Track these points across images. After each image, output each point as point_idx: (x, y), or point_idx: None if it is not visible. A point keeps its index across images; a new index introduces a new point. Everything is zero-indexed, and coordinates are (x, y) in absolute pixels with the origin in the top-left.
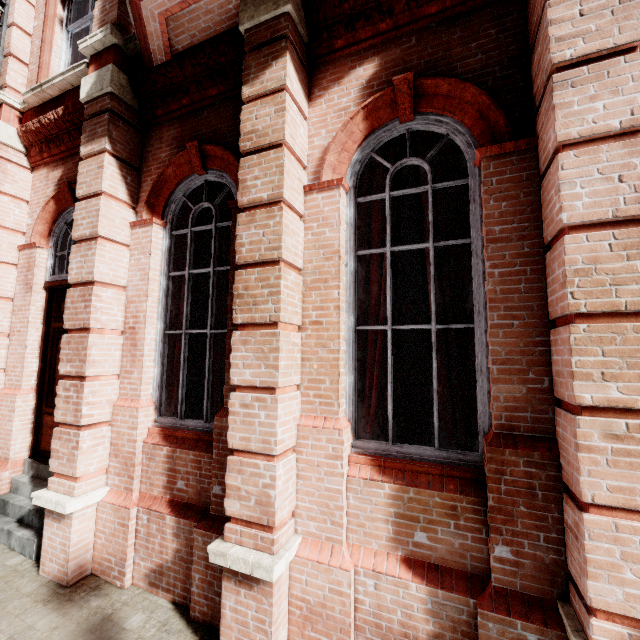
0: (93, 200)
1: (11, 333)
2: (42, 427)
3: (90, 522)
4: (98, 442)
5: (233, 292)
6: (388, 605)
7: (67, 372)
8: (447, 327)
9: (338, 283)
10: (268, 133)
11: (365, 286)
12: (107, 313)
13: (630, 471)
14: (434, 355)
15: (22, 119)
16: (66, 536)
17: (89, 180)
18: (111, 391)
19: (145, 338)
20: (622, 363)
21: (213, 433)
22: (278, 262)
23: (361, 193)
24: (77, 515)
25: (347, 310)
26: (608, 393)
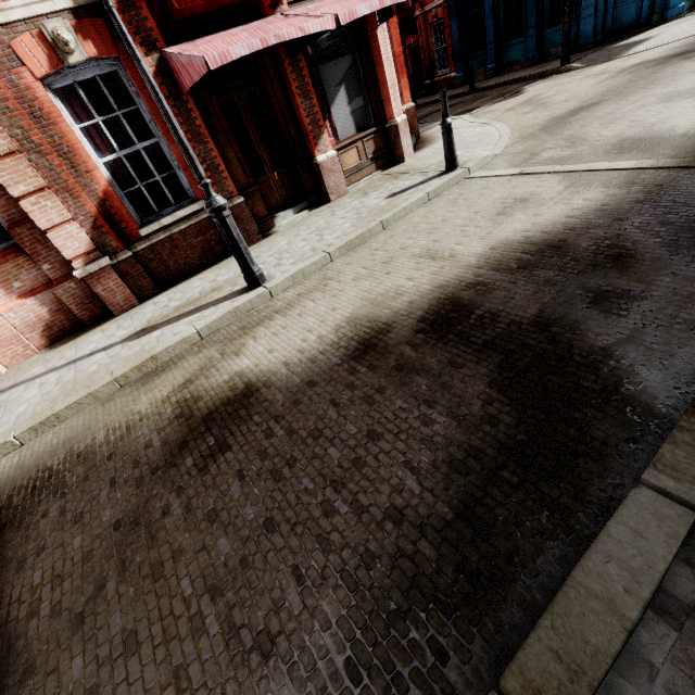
0: None
1: None
2: None
3: None
4: None
5: None
6: (26, 316)
7: None
8: None
9: None
10: None
11: None
12: None
13: (47, 213)
14: None
15: None
16: None
17: None
18: None
19: None
20: (17, 176)
21: None
22: None
23: None
24: None
25: None
26: (21, 189)
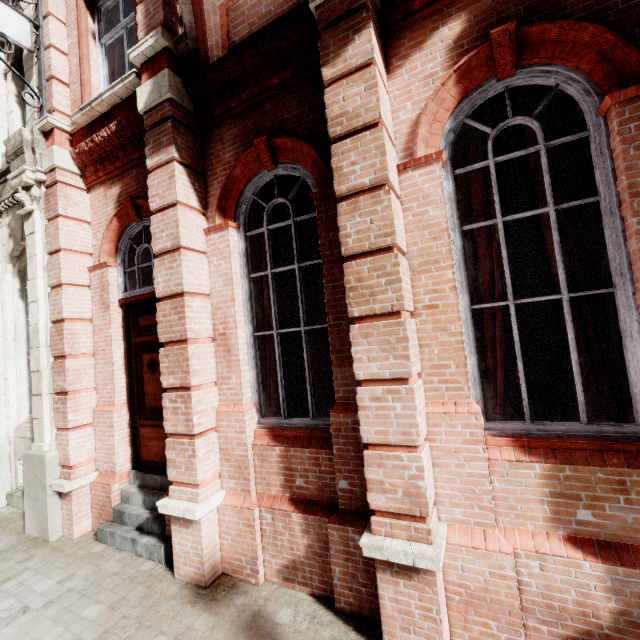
0: (169, 211)
1: (95, 353)
2: (139, 439)
3: (214, 525)
4: (210, 449)
5: (344, 285)
6: (559, 585)
7: (170, 384)
8: (582, 294)
9: (451, 263)
10: (360, 114)
11: (472, 262)
12: (199, 322)
13: None
14: (570, 326)
15: (72, 141)
16: (197, 540)
17: (161, 192)
18: (212, 398)
19: (238, 343)
20: None
21: (330, 429)
22: (391, 248)
23: (456, 164)
24: (204, 520)
25: (460, 290)
26: None
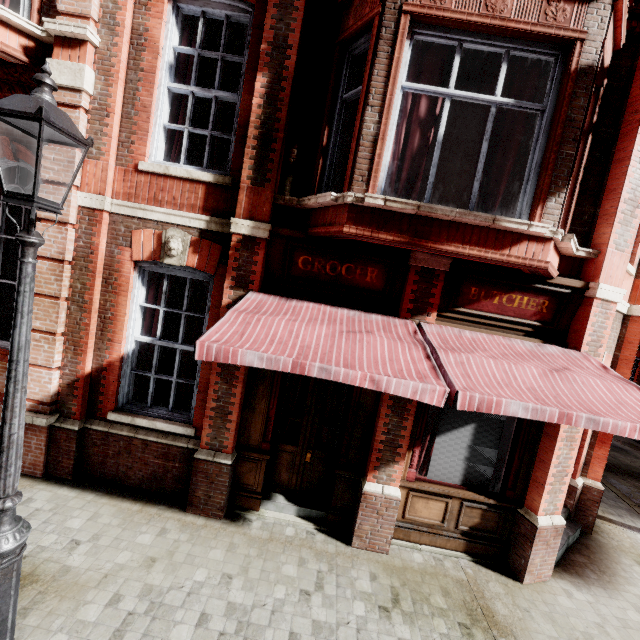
0: None
1: None
2: None
3: None
4: None
5: None
6: None
7: None
8: None
9: None
10: None
11: None
12: None
13: (38, 352)
14: None
15: None
16: None
17: None
18: None
19: None
20: (42, 314)
21: None
22: None
23: None
24: None
25: None
26: (36, 324)
